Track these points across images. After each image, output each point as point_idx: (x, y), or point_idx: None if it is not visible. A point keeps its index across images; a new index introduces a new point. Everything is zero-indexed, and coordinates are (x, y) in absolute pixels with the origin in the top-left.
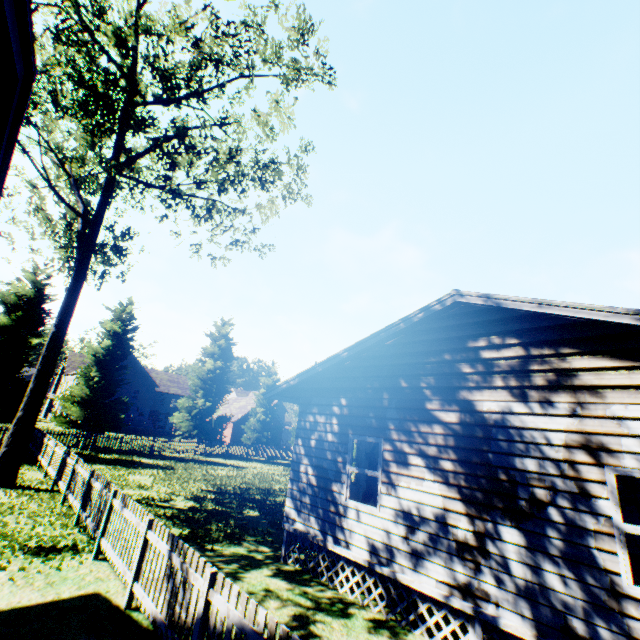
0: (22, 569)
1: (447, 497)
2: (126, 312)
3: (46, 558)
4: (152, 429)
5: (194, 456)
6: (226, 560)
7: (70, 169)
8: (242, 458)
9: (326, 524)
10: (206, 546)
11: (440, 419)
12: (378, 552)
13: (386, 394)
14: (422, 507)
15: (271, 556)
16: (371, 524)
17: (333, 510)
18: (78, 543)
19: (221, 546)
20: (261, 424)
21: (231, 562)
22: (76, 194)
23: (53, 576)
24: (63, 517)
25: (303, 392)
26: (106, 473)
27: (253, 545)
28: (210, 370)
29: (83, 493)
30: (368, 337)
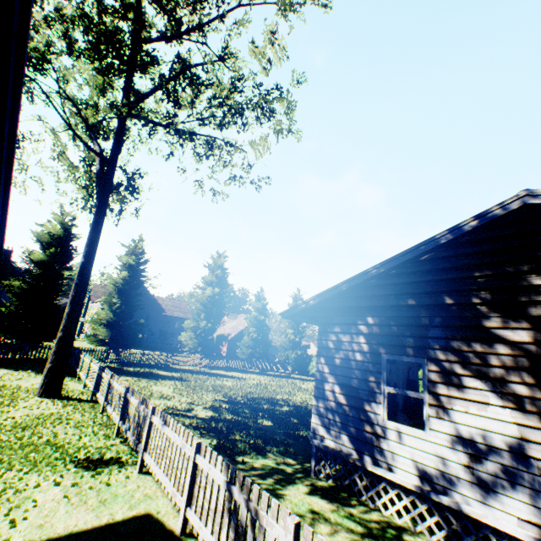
0: (74, 484)
1: (525, 426)
2: (138, 248)
3: (95, 472)
4: (162, 346)
5: (200, 369)
6: (260, 474)
7: (85, 116)
8: (240, 370)
9: (361, 444)
10: (236, 458)
11: (505, 338)
12: (431, 478)
13: (425, 312)
14: (488, 435)
15: (299, 469)
16: (419, 448)
17: (368, 430)
18: (121, 455)
19: (250, 458)
20: (253, 341)
21: (265, 477)
22: (92, 138)
23: (104, 493)
24: (104, 427)
25: (321, 312)
26: (133, 384)
27: (278, 457)
28: (209, 296)
29: (120, 406)
30: (403, 252)
